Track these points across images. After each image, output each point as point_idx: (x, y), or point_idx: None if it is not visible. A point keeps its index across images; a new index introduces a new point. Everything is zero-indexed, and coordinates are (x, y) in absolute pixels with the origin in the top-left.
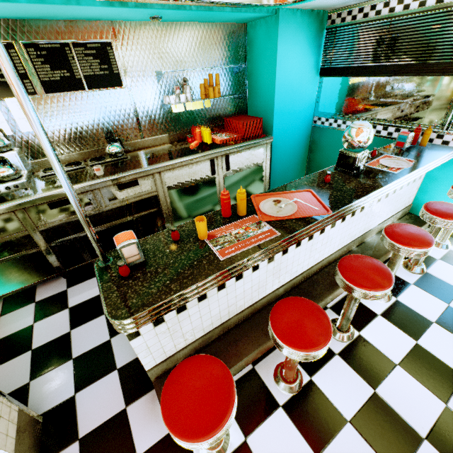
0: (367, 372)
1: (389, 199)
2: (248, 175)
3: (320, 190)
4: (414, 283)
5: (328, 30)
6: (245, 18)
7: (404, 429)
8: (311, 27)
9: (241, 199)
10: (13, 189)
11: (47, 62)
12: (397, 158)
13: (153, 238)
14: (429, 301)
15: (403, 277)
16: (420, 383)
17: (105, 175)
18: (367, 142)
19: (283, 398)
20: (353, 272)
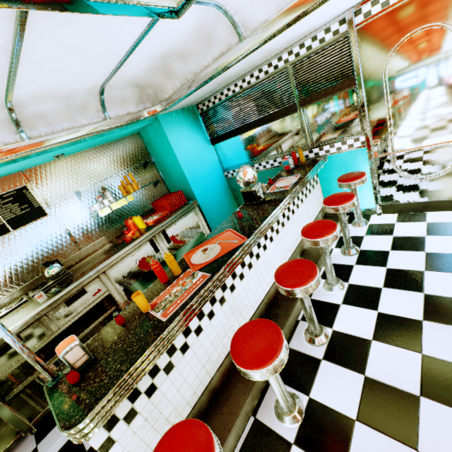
0: (352, 361)
1: (302, 208)
2: (190, 238)
3: (237, 226)
4: (355, 263)
5: (202, 115)
6: (135, 129)
7: (401, 398)
8: (187, 118)
9: (170, 262)
10: None
11: None
12: (288, 178)
13: (101, 333)
14: (372, 271)
15: (345, 262)
16: (395, 346)
17: (49, 299)
18: (253, 178)
19: (292, 433)
20: (286, 277)
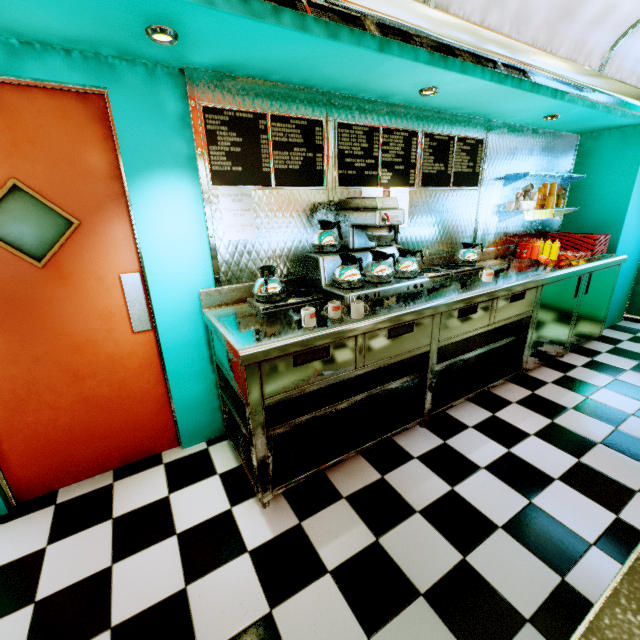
0: None
1: None
2: (596, 303)
3: None
4: None
5: None
6: (604, 126)
7: None
8: None
9: None
10: (417, 288)
11: (432, 154)
12: None
13: None
14: None
15: None
16: None
17: (498, 282)
18: None
19: None
20: None
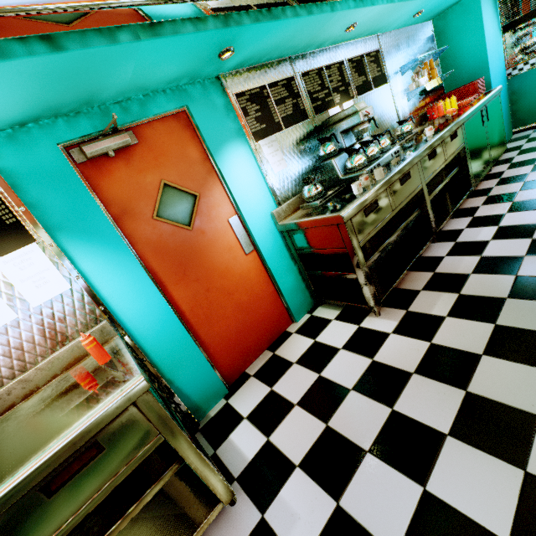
0: None
1: None
2: (496, 126)
3: None
4: None
5: None
6: (448, 6)
7: None
8: None
9: None
10: (396, 154)
11: (355, 72)
12: None
13: None
14: None
15: None
16: None
17: (438, 131)
18: None
19: None
20: None
